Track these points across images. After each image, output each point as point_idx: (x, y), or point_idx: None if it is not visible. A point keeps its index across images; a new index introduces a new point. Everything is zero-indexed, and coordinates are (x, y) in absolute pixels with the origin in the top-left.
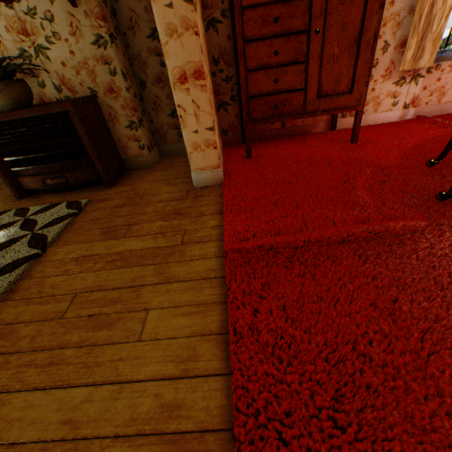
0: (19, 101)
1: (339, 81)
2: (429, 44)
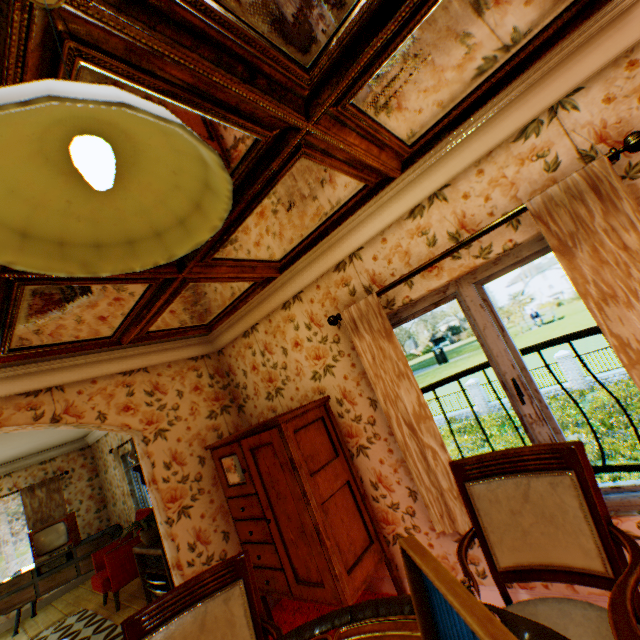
0: (151, 539)
1: (309, 566)
2: (455, 500)
